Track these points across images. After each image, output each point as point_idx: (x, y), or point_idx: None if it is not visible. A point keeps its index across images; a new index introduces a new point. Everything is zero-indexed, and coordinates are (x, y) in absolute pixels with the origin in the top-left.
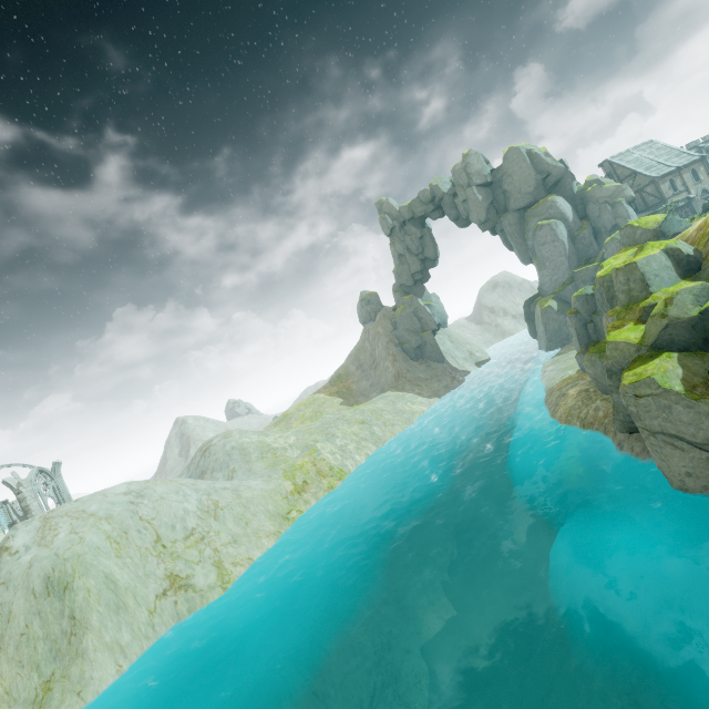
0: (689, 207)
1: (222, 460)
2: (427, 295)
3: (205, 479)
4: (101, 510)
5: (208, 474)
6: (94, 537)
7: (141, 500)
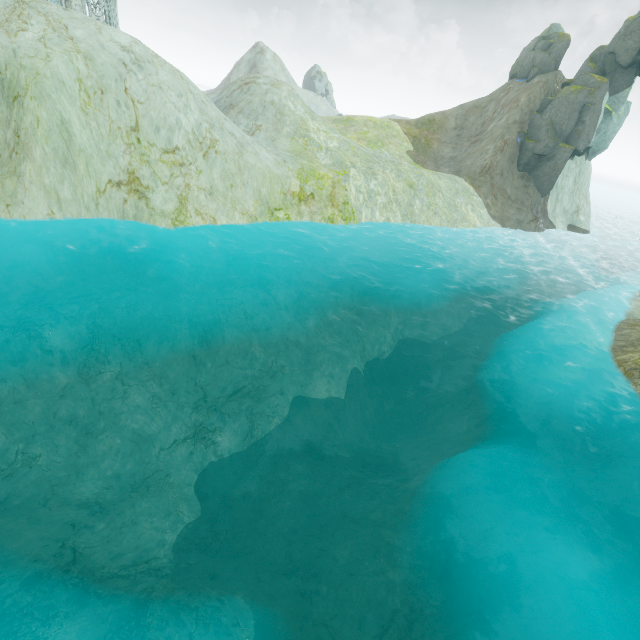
0: None
1: (254, 107)
2: (622, 96)
3: (229, 114)
4: (85, 42)
5: (235, 112)
6: (62, 67)
7: (136, 69)
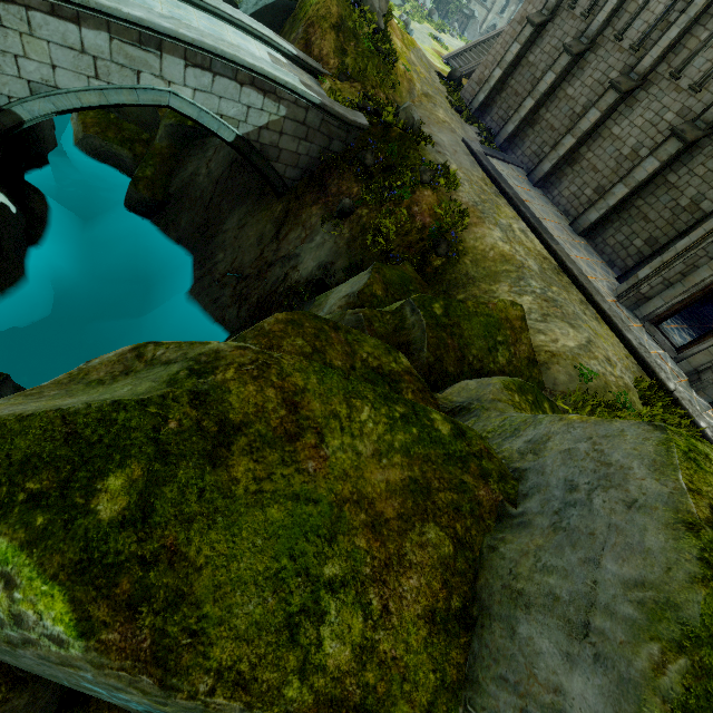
0: (468, 22)
1: None
2: None
3: None
4: None
5: None
6: None
7: None
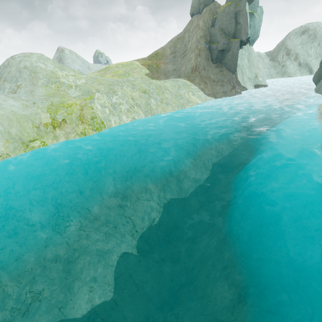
0: None
1: (13, 73)
2: (256, 2)
3: None
4: None
5: (1, 81)
6: None
7: None
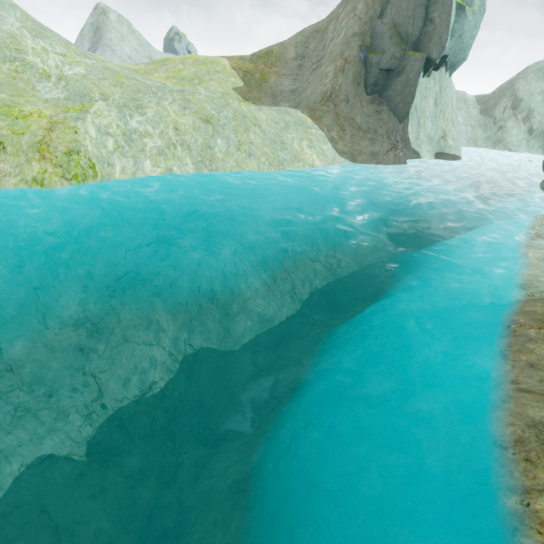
0: None
1: None
2: None
3: None
4: None
5: None
6: None
7: None
